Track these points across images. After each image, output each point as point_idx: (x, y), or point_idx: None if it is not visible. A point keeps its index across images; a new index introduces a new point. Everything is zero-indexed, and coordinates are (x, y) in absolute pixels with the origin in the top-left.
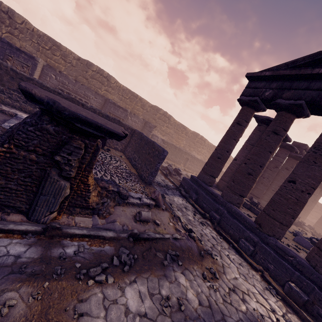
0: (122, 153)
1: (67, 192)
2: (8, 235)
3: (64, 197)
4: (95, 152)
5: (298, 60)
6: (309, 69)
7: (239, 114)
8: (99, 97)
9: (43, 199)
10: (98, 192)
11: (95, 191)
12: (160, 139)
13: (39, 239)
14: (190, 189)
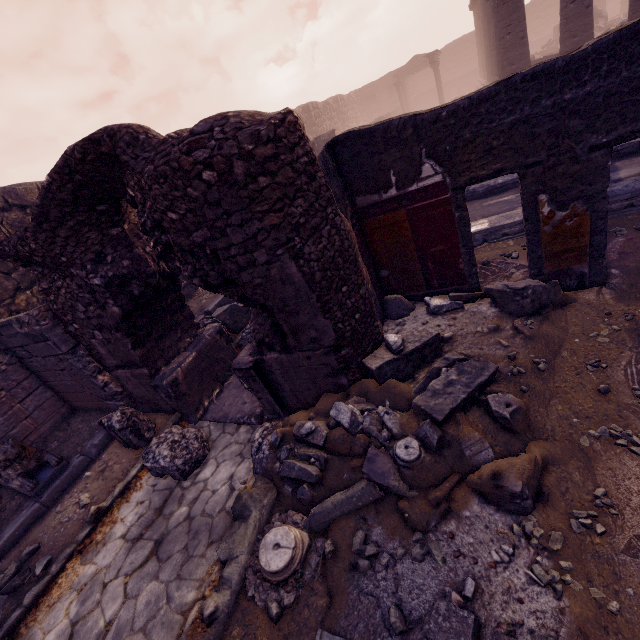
0: None
1: None
2: None
3: None
4: None
5: None
6: None
7: None
8: None
9: None
10: None
11: None
12: None
13: None
14: None
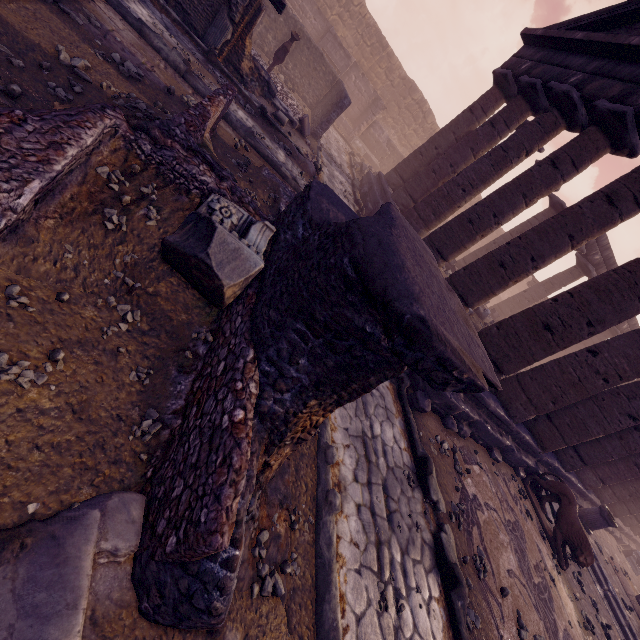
0: (310, 110)
1: (229, 37)
2: (190, 39)
3: (226, 40)
4: (257, 12)
5: (583, 17)
6: (573, 32)
7: (480, 97)
8: (320, 20)
9: (213, 31)
10: (252, 69)
11: (249, 63)
12: (386, 137)
13: (204, 56)
14: (367, 184)
